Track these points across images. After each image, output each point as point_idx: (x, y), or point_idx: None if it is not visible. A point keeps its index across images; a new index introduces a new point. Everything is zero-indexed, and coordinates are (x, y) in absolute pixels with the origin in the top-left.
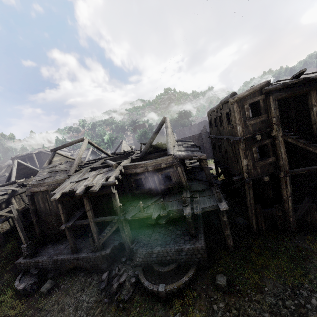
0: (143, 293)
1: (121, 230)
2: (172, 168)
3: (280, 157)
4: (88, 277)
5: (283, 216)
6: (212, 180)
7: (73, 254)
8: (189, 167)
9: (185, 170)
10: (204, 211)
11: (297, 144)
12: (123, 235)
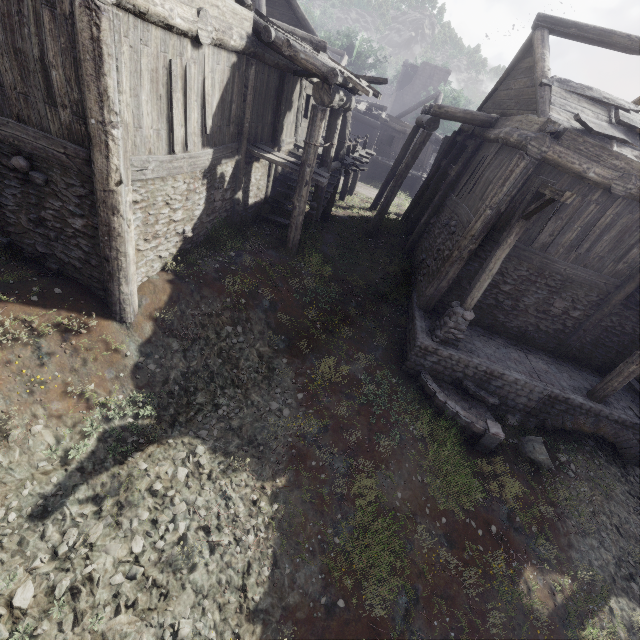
0: None
1: None
2: None
3: None
4: (624, 470)
5: None
6: None
7: (609, 408)
8: None
9: None
10: None
11: None
12: None
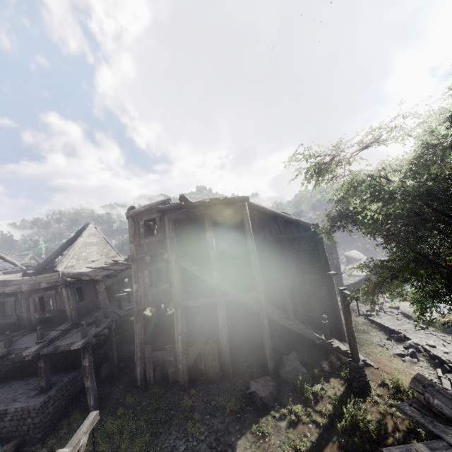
0: None
1: None
2: (56, 289)
3: (172, 284)
4: None
5: (175, 361)
6: (108, 309)
7: None
8: (126, 292)
9: (110, 296)
10: (61, 350)
11: (191, 271)
12: None
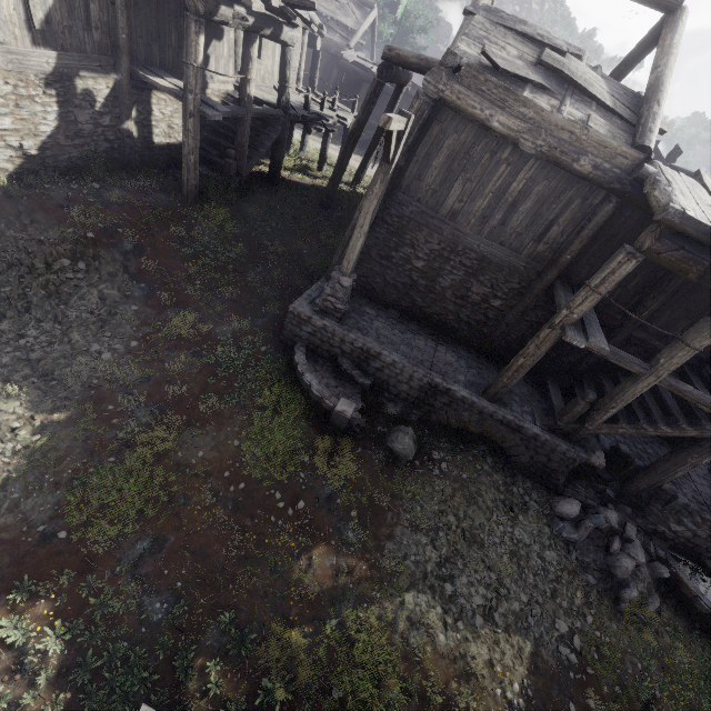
0: (678, 612)
1: (707, 451)
2: None
3: None
4: (511, 480)
5: None
6: None
7: (498, 407)
8: None
9: None
10: None
11: None
12: (693, 460)
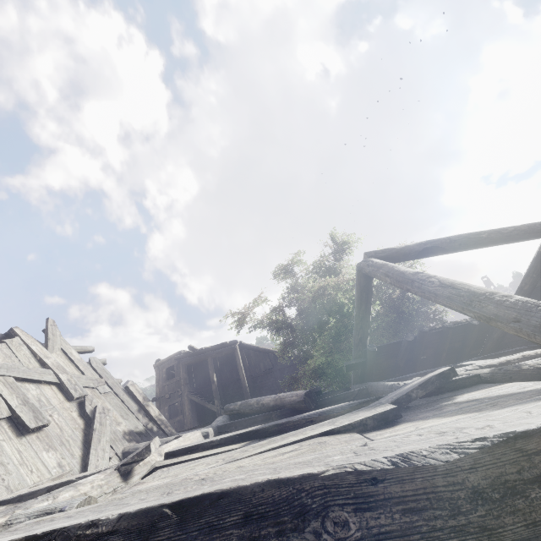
0: None
1: None
2: None
3: (185, 414)
4: None
5: None
6: None
7: None
8: None
9: None
10: None
11: (199, 402)
12: None
